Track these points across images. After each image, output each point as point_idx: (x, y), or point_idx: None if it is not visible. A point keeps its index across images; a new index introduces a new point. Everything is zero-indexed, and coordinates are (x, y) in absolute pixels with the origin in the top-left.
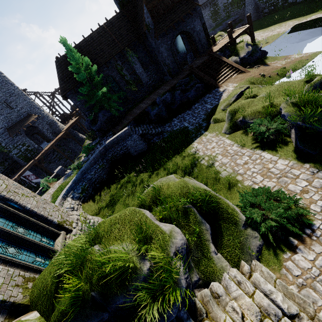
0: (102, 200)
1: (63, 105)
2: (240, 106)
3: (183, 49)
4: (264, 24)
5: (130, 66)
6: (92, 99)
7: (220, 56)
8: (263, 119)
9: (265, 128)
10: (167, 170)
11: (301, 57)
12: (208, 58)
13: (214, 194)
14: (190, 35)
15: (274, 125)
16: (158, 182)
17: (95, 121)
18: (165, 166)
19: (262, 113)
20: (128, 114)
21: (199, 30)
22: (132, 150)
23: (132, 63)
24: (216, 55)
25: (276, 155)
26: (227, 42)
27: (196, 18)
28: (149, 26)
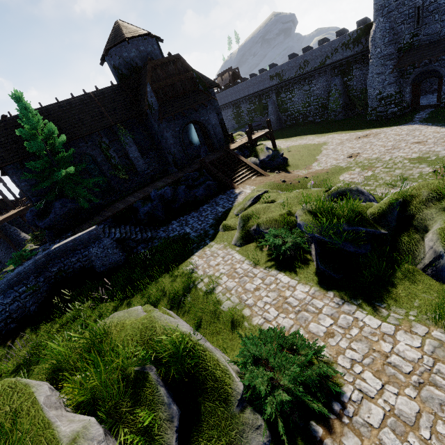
0: (9, 357)
1: (5, 186)
2: (255, 212)
3: (198, 141)
4: (287, 135)
5: (121, 147)
6: (47, 180)
7: (238, 154)
8: (279, 229)
9: (281, 240)
10: (147, 297)
11: (322, 169)
12: (223, 154)
13: (197, 342)
14: (205, 127)
15: (292, 237)
16: (107, 319)
17: (45, 213)
18: (145, 291)
19: (280, 222)
20: (105, 209)
21: (215, 124)
22: (97, 262)
23: (125, 144)
24: (233, 153)
25: (295, 278)
26: (246, 141)
27: (212, 111)
28: (152, 107)
